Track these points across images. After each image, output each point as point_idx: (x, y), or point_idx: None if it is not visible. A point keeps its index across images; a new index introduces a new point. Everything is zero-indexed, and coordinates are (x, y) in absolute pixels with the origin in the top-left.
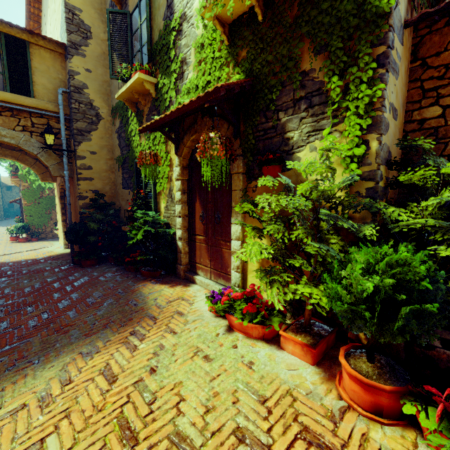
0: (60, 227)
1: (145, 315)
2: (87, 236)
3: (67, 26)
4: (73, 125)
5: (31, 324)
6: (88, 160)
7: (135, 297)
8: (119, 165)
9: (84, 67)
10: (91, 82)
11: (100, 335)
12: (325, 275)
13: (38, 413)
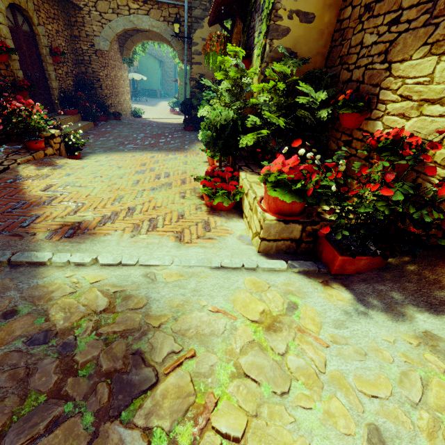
0: None
1: (185, 151)
2: (192, 110)
3: None
4: (192, 13)
5: (146, 143)
6: (200, 47)
7: (190, 145)
8: None
9: None
10: None
11: (162, 151)
12: None
13: (130, 157)
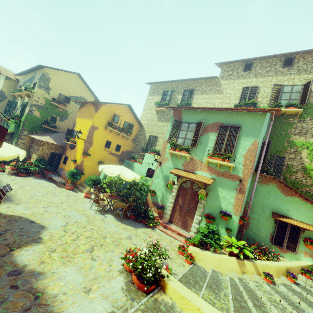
0: None
1: None
2: None
3: None
4: None
5: None
6: None
7: None
8: None
9: (0, 105)
10: (1, 109)
11: None
12: None
13: None
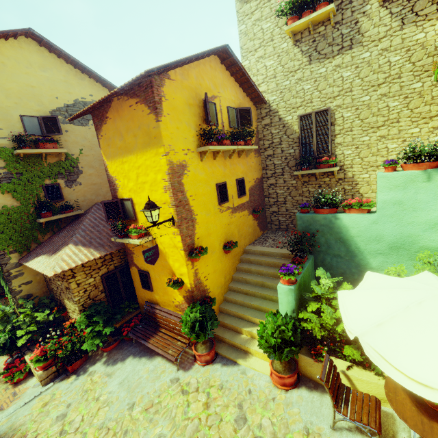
0: None
1: None
2: None
3: None
4: None
5: None
6: None
7: None
8: None
9: None
10: None
11: None
12: None
13: None
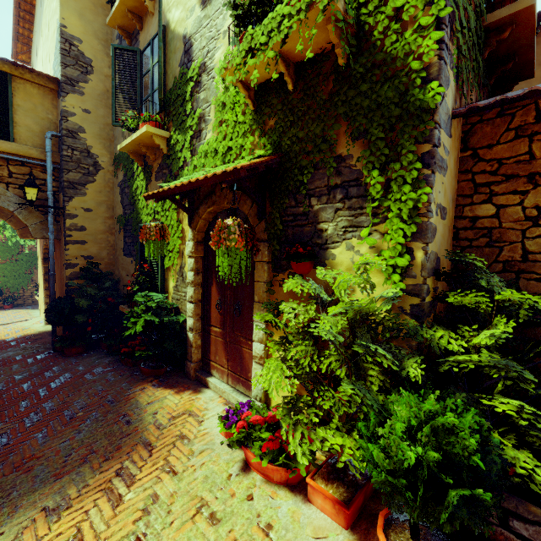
0: (41, 295)
1: (138, 440)
2: (74, 315)
3: (62, 58)
4: (63, 176)
5: None
6: (81, 219)
7: (129, 409)
8: (121, 226)
9: (81, 107)
10: (90, 125)
11: (74, 476)
12: (361, 423)
13: None
